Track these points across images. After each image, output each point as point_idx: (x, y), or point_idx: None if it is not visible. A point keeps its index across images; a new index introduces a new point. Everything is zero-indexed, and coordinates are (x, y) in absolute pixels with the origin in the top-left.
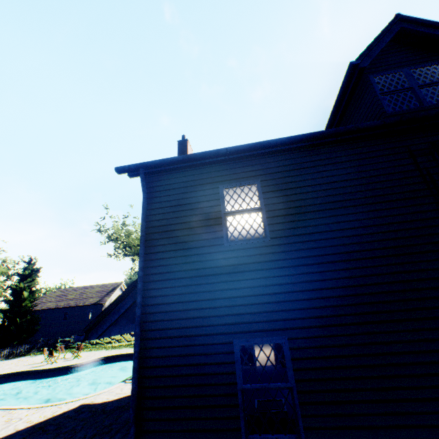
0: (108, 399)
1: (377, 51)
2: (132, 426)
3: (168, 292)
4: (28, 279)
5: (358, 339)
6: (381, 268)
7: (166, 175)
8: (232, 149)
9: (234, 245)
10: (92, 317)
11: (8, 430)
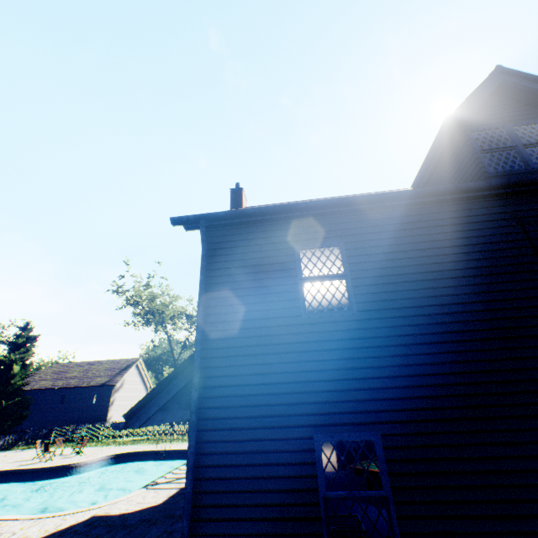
0: (128, 510)
1: (477, 104)
2: None
3: (232, 372)
4: (21, 349)
5: (466, 439)
6: (490, 353)
7: (230, 229)
8: (313, 204)
9: (314, 318)
10: (98, 401)
11: None
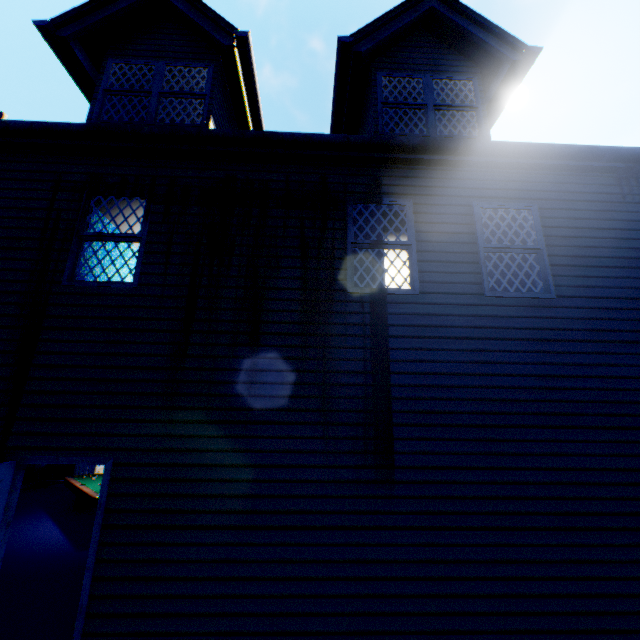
0: None
1: (98, 18)
2: None
3: None
4: None
5: None
6: None
7: None
8: None
9: None
10: None
11: None
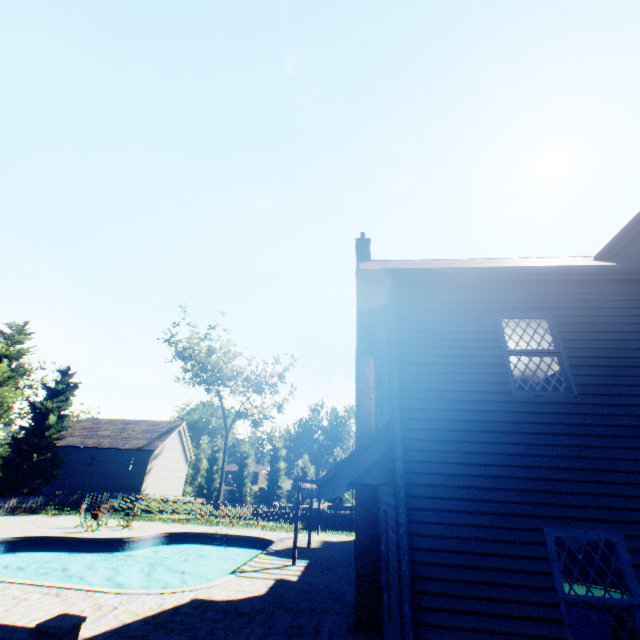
0: (231, 596)
1: None
2: (410, 630)
3: (437, 447)
4: (60, 397)
5: None
6: None
7: (415, 288)
8: (521, 269)
9: (527, 396)
10: (133, 468)
11: (110, 620)
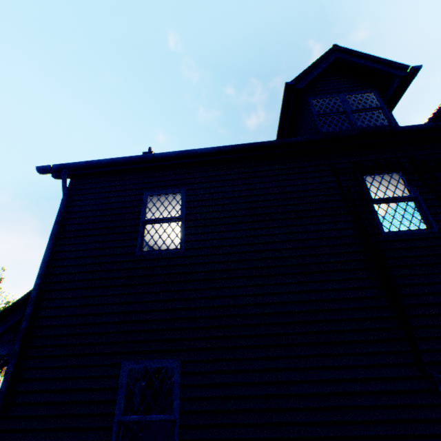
0: None
1: (313, 75)
2: None
3: (64, 304)
4: None
5: (255, 365)
6: (291, 286)
7: (93, 178)
8: (159, 155)
9: (146, 255)
10: None
11: None
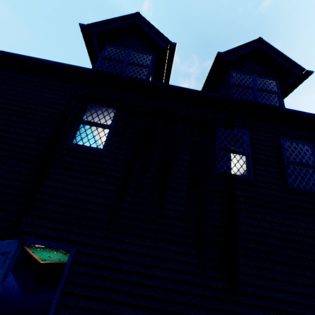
0: None
1: (107, 27)
2: None
3: None
4: None
5: None
6: None
7: None
8: None
9: None
10: None
11: None
